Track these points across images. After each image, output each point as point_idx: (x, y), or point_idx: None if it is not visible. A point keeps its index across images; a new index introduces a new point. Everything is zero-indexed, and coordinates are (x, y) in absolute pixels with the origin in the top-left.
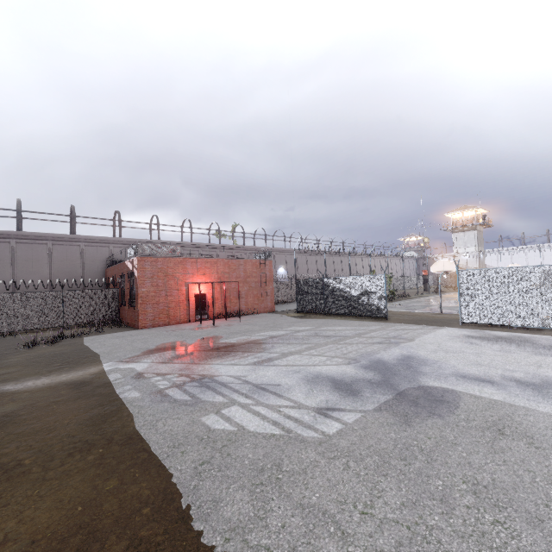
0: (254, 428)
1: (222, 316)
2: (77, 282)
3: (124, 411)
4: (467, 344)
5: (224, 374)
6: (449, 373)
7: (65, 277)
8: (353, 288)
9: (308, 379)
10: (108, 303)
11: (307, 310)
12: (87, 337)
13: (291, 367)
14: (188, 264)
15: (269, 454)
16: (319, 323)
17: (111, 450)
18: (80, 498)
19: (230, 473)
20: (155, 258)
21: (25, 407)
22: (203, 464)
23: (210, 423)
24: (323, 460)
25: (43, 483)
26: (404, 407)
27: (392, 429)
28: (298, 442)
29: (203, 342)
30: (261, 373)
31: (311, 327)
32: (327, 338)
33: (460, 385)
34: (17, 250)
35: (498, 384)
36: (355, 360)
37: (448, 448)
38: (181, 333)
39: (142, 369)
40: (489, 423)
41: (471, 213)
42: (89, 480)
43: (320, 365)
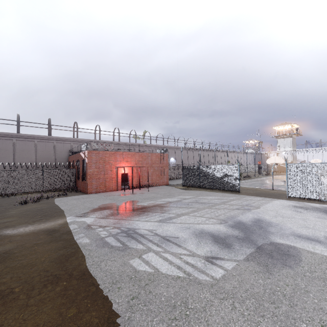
0: (165, 270)
1: (137, 187)
2: (51, 164)
3: (79, 253)
4: (295, 212)
5: (142, 228)
6: (288, 233)
7: (45, 161)
8: (218, 172)
9: (196, 233)
10: (69, 177)
11: (189, 185)
12: (57, 198)
13: (184, 225)
14: (117, 155)
15: (178, 293)
16: (197, 193)
17: (71, 283)
18: (51, 324)
19: (152, 307)
20: (98, 151)
21: (18, 247)
22: (133, 299)
23: (135, 265)
24: (215, 300)
25: (26, 308)
26: (264, 259)
27: (259, 277)
28: (197, 284)
29: (127, 204)
30: (165, 228)
31: (193, 196)
32: (204, 204)
33: (298, 243)
34: (17, 144)
35: (324, 243)
36: (224, 221)
37: (303, 295)
38: (113, 197)
39: (90, 222)
40: (326, 274)
41: (289, 127)
42: (57, 308)
43: (202, 223)
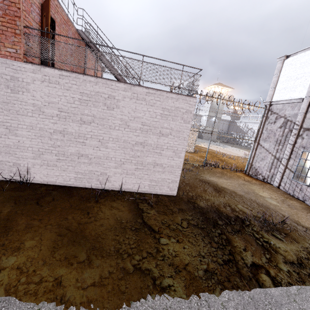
0: None
1: None
2: None
3: None
4: None
5: None
6: None
7: None
8: None
9: None
10: None
11: None
12: None
13: None
14: None
15: None
16: None
17: None
18: None
19: None
20: None
21: None
22: None
23: None
24: None
25: None
26: None
27: None
28: None
29: None
30: None
31: None
32: None
33: None
34: None
35: None
36: None
37: None
38: None
39: None
40: None
41: (221, 89)
42: None
43: None
